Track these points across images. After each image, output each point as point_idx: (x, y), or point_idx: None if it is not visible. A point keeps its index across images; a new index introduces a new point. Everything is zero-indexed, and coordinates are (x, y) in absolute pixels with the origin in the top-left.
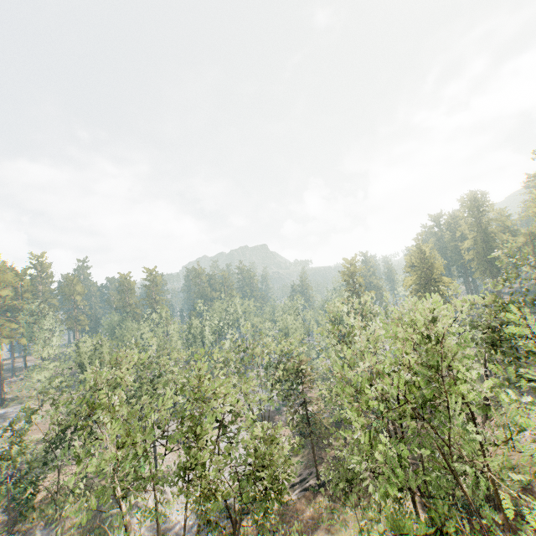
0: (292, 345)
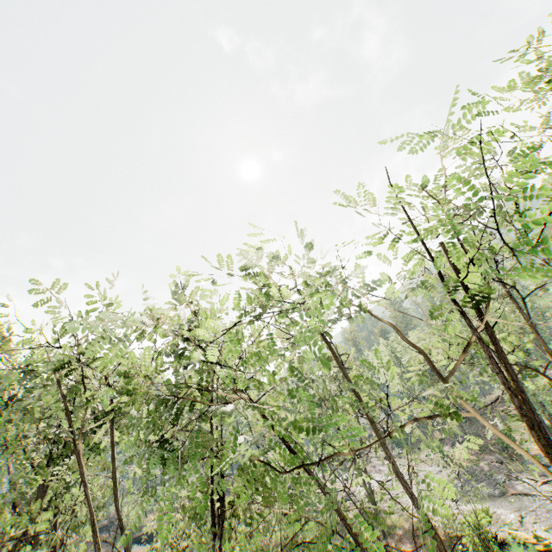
0: None
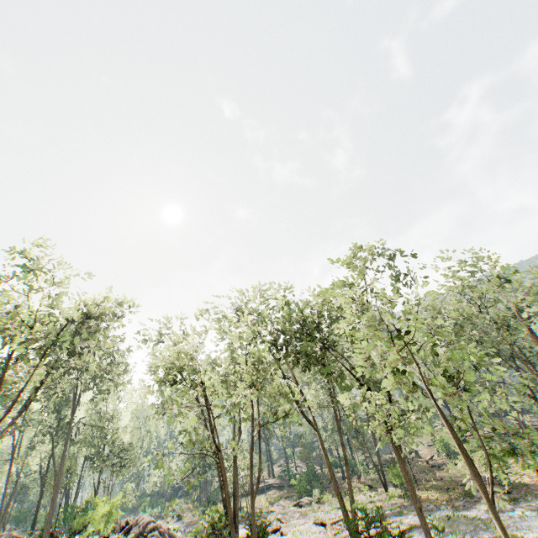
0: None
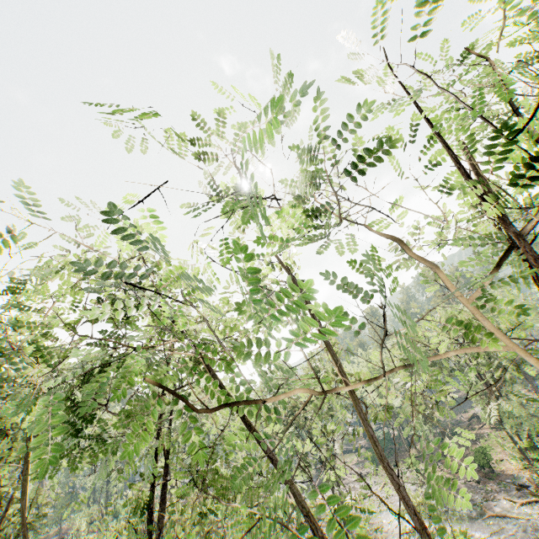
0: None
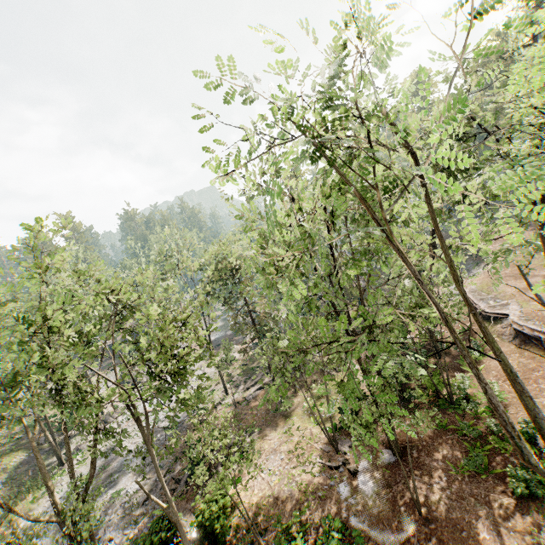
0: (225, 245)
